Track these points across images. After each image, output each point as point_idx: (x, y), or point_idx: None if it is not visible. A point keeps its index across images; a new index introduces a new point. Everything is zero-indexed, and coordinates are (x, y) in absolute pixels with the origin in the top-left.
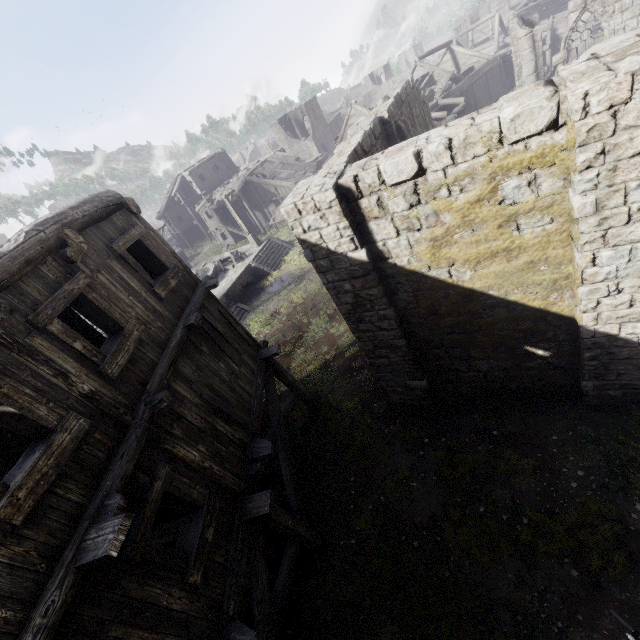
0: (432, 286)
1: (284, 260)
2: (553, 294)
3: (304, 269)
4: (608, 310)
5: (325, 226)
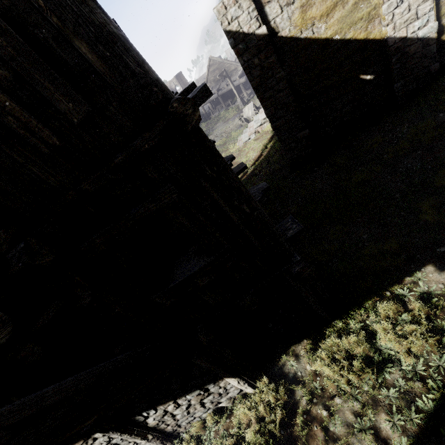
0: (304, 46)
1: None
2: (369, 26)
3: None
4: (399, 18)
5: (241, 14)
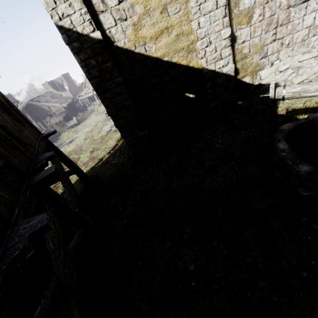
0: (139, 59)
1: (59, 138)
2: (189, 56)
3: (72, 138)
4: (209, 55)
5: (73, 13)
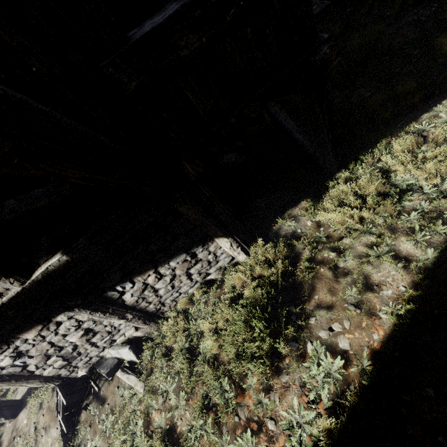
0: None
1: None
2: None
3: None
4: None
5: None
